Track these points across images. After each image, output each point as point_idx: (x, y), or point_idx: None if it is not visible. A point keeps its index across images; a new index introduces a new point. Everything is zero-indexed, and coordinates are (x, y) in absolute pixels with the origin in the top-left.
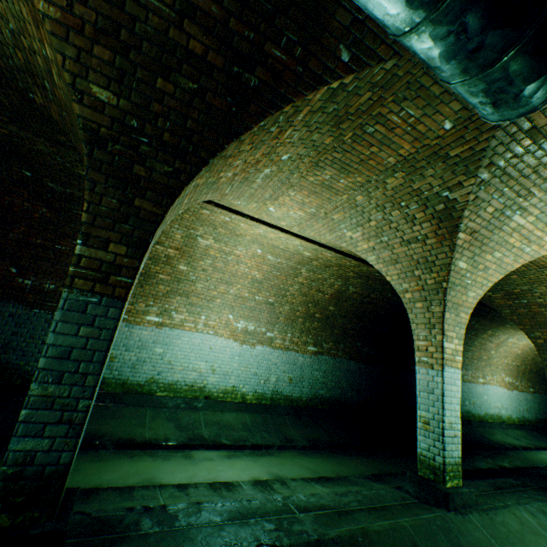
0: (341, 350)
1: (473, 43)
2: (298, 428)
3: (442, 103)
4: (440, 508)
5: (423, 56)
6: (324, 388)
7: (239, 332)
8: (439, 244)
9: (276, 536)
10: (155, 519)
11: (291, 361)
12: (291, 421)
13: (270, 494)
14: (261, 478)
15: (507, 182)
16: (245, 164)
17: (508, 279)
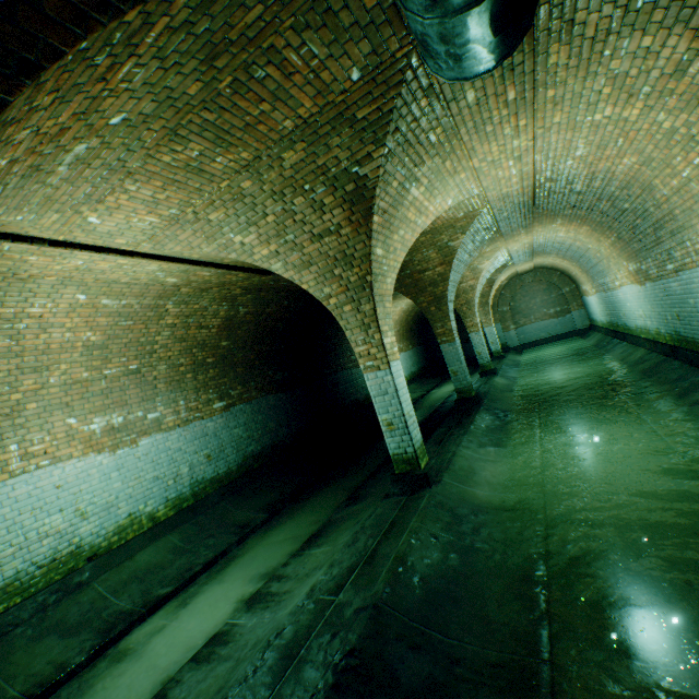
0: (254, 390)
1: None
2: (245, 505)
3: (351, 41)
4: (425, 490)
5: None
6: (252, 443)
7: (101, 437)
8: (356, 233)
9: (341, 642)
10: None
11: (200, 435)
12: (232, 504)
13: (279, 603)
14: (246, 594)
15: (408, 151)
16: (37, 137)
17: None
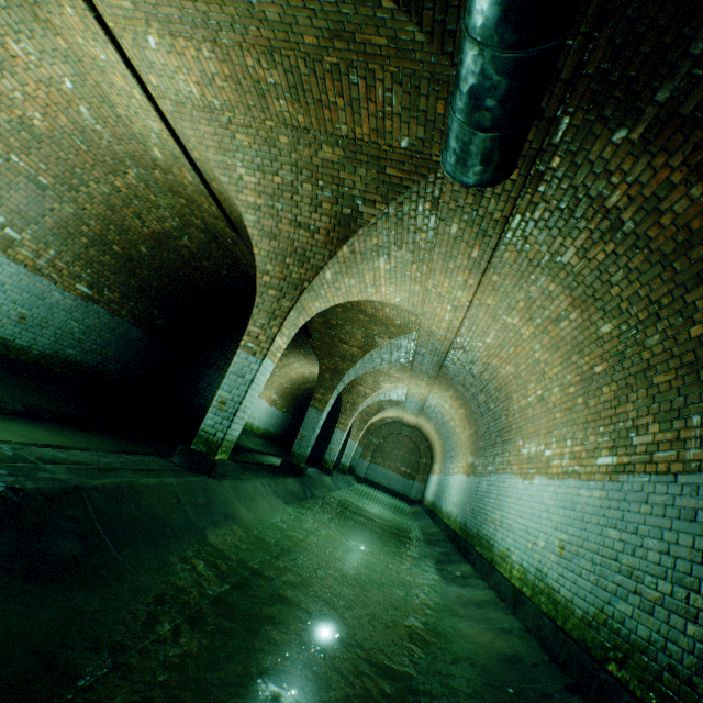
0: (128, 310)
1: (491, 103)
2: (10, 388)
3: (417, 120)
4: (203, 475)
5: (464, 74)
6: (78, 348)
7: None
8: (325, 246)
9: (15, 480)
10: None
11: (38, 293)
12: None
13: None
14: None
15: (398, 227)
16: None
17: (336, 310)
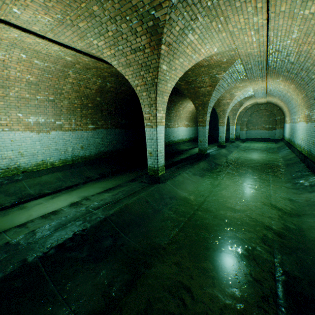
0: (110, 124)
1: None
2: (93, 170)
3: None
4: (157, 184)
5: None
6: (104, 147)
7: (33, 125)
8: (152, 53)
9: (83, 225)
10: (3, 251)
11: (80, 137)
12: (88, 168)
13: (80, 207)
14: (75, 201)
15: (186, 8)
16: None
17: (187, 74)
